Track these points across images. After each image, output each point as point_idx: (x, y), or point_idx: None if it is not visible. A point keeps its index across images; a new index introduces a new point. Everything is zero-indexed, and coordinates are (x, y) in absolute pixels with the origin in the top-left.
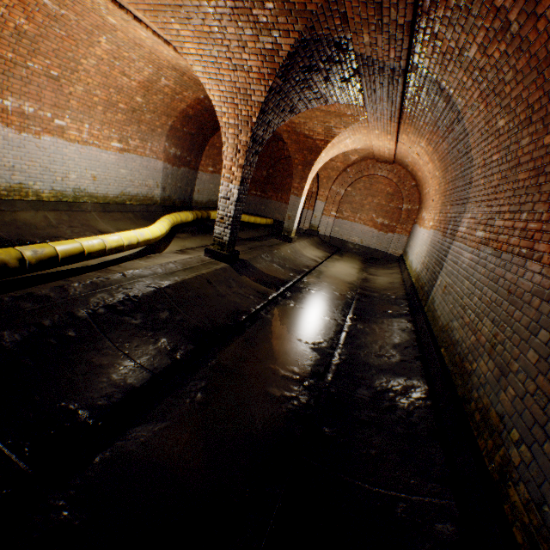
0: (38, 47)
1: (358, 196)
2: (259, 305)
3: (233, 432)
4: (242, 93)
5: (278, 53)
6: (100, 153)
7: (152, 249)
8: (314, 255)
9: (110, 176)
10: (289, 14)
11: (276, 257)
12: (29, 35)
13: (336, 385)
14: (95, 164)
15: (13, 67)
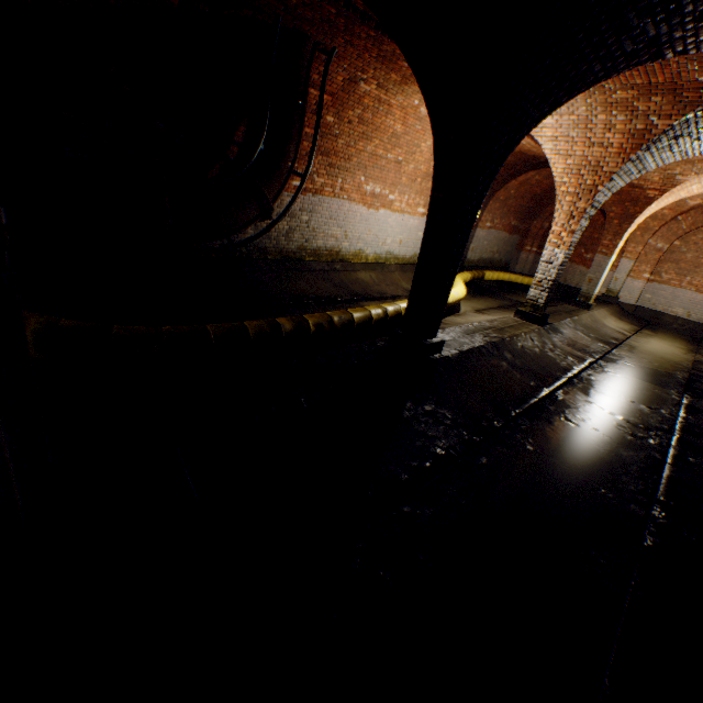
0: (398, 142)
1: (691, 252)
2: (580, 367)
3: (603, 442)
4: (592, 165)
5: (650, 132)
6: (408, 219)
7: (450, 308)
8: (617, 327)
9: (410, 239)
10: (676, 104)
11: (577, 324)
12: (397, 135)
13: (688, 438)
14: (403, 229)
15: (378, 160)
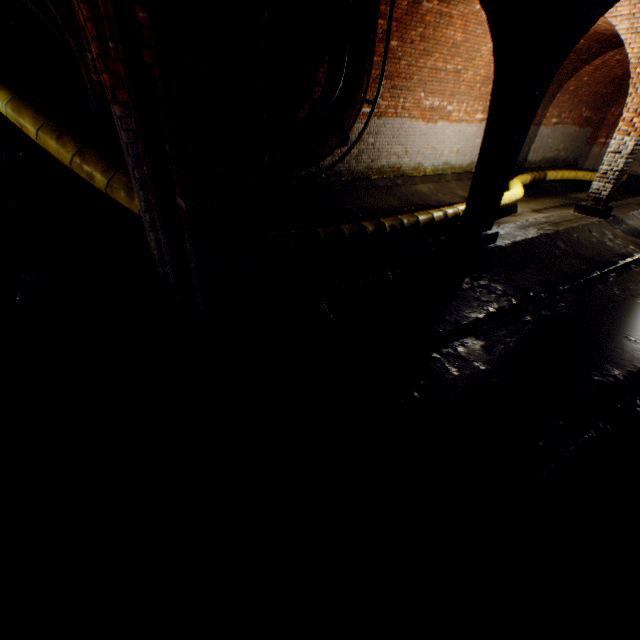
0: (457, 51)
1: None
2: None
3: None
4: None
5: None
6: (465, 128)
7: (506, 211)
8: None
9: (467, 148)
10: None
11: None
12: (457, 45)
13: None
14: (460, 139)
15: (437, 74)
